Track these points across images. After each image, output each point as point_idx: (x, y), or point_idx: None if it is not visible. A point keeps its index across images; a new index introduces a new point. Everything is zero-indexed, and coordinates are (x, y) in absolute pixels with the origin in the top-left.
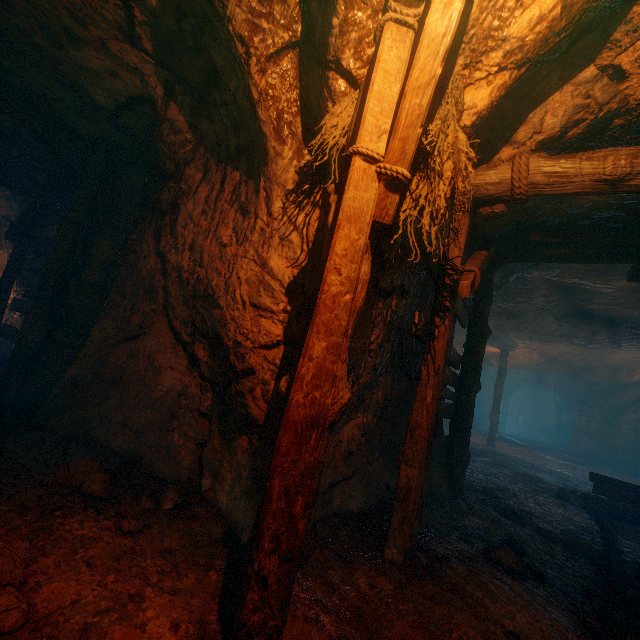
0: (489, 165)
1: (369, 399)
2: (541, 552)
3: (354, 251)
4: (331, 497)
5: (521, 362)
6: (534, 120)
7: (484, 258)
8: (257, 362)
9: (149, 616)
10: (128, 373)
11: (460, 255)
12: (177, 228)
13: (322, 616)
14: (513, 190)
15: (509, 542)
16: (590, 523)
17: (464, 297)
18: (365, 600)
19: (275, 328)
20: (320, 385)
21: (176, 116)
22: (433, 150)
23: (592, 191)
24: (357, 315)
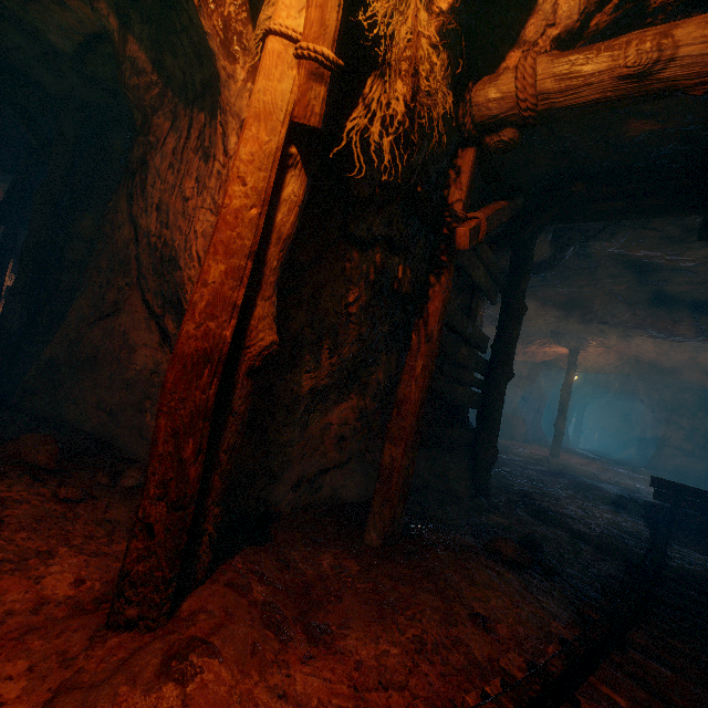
0: (491, 76)
1: (366, 379)
2: (564, 551)
3: (263, 156)
4: (321, 485)
5: (596, 365)
6: (545, 7)
7: (500, 207)
8: None
9: (52, 571)
10: (103, 353)
11: (461, 199)
12: (147, 188)
13: (257, 586)
14: (518, 105)
15: (526, 539)
16: (642, 530)
17: (463, 248)
18: (322, 578)
19: None
20: (216, 315)
21: (137, 53)
22: (392, 41)
23: (615, 95)
24: (285, 245)
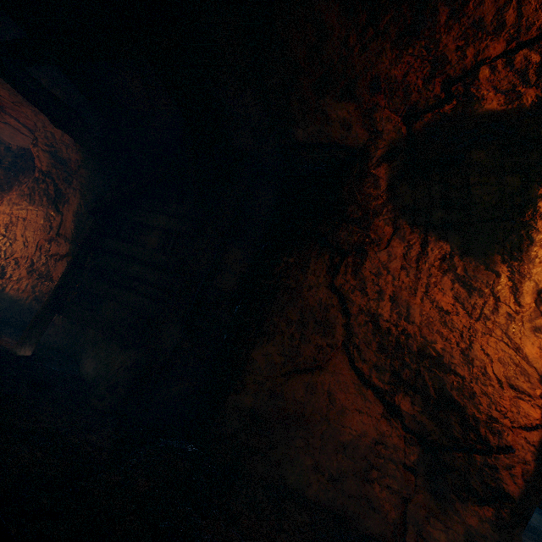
0: None
1: None
2: None
3: None
4: None
5: None
6: None
7: None
8: (516, 441)
9: None
10: (309, 410)
11: None
12: (363, 272)
13: None
14: None
15: None
16: None
17: None
18: None
19: (533, 412)
20: None
21: (382, 174)
22: None
23: None
24: None
